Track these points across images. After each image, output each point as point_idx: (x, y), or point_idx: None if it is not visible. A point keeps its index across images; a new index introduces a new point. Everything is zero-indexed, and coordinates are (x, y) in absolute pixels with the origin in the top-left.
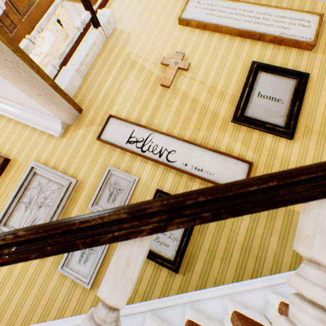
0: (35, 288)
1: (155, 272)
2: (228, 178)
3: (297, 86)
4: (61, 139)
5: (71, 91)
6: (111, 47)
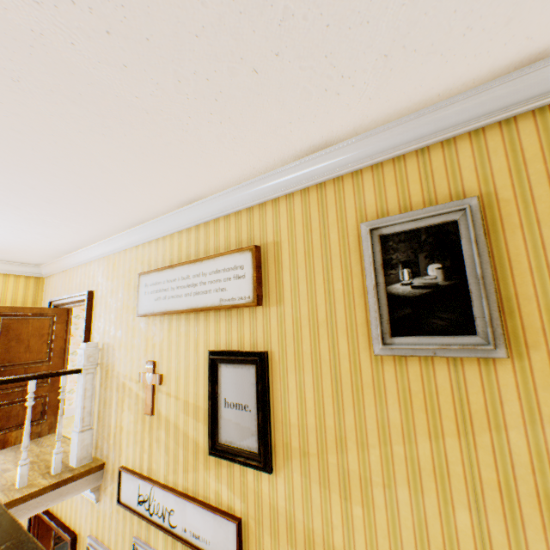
0: None
1: None
2: (223, 547)
3: (258, 379)
4: (100, 503)
5: (86, 452)
6: (106, 370)
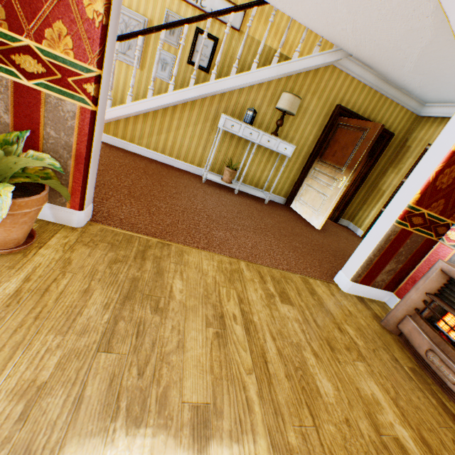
0: (143, 85)
1: (199, 75)
2: (233, 22)
3: None
4: None
5: None
6: None
